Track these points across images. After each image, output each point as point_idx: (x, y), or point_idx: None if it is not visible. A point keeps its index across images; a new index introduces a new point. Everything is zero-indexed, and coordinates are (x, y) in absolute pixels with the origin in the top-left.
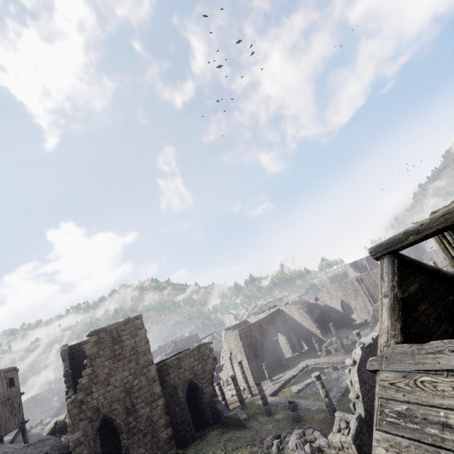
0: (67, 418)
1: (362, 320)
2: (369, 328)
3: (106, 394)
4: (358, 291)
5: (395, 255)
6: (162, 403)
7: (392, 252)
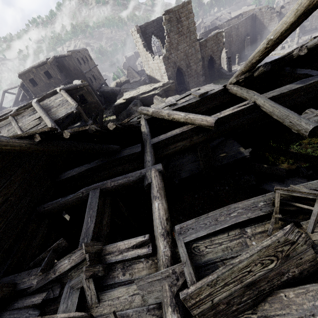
0: (121, 81)
1: (312, 27)
2: (317, 32)
3: (177, 55)
4: None
5: None
6: (201, 65)
7: None
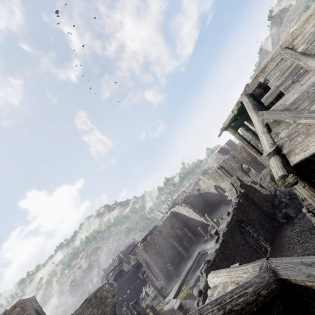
0: None
1: None
2: None
3: None
4: (222, 175)
5: None
6: None
7: None
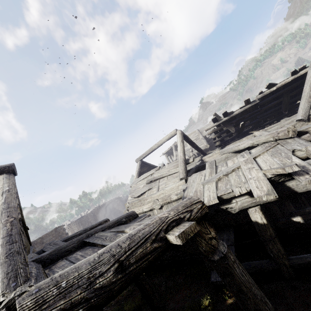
0: None
1: None
2: None
3: None
4: None
5: (141, 161)
6: None
7: (140, 160)
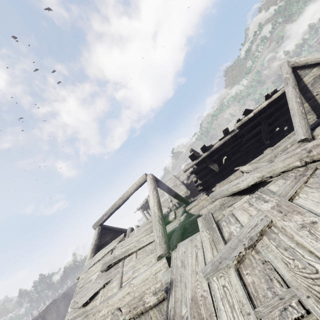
0: None
1: None
2: None
3: None
4: None
5: (101, 226)
6: None
7: (100, 225)
